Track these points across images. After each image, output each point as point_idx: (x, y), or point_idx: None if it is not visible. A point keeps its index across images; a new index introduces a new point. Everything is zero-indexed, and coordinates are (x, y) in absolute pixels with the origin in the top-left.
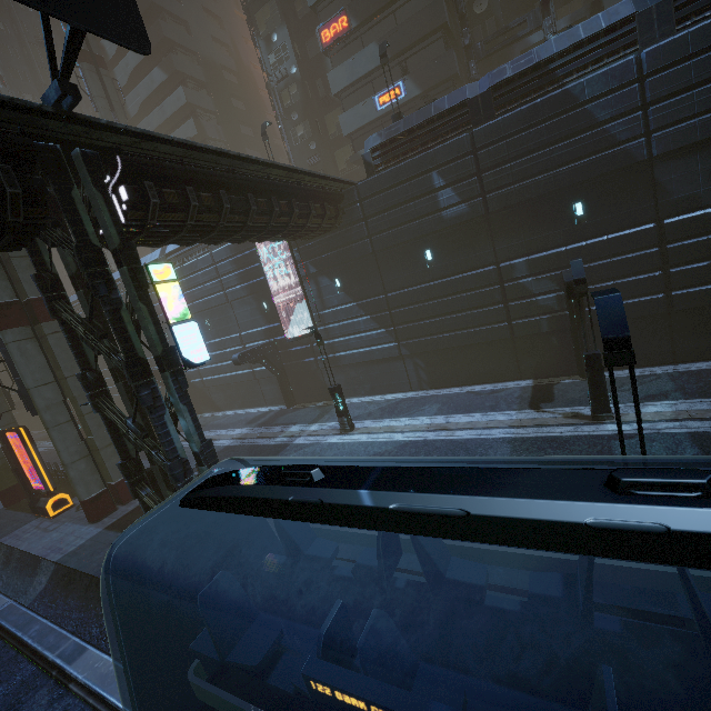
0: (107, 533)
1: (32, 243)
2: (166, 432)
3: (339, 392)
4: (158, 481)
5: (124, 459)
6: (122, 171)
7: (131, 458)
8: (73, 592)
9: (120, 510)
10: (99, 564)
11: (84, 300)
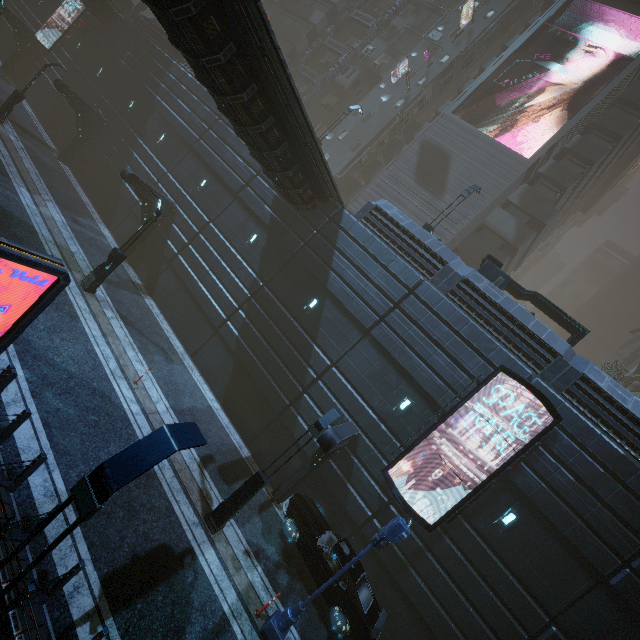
0: None
1: None
2: None
3: None
4: None
5: None
6: None
7: None
8: None
9: None
10: None
11: None
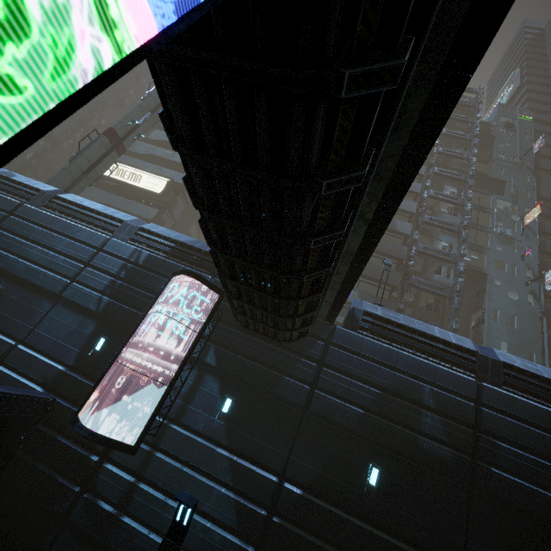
0: None
1: None
2: None
3: None
4: None
5: None
6: None
7: None
8: None
9: None
10: None
11: None
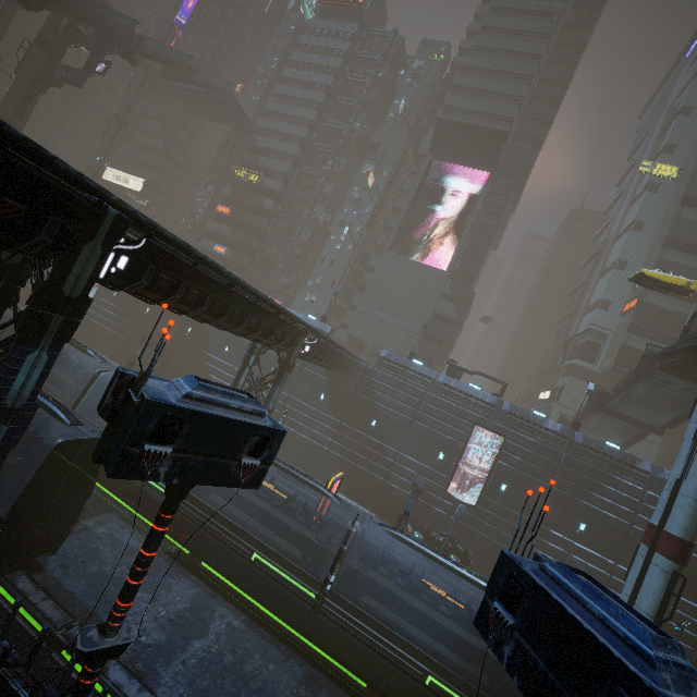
0: None
1: None
2: None
3: None
4: None
5: None
6: None
7: None
8: None
9: None
10: None
11: None
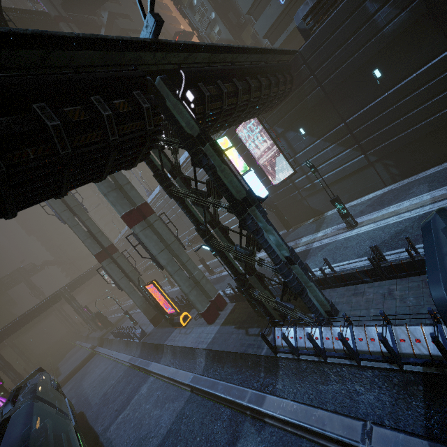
0: (224, 328)
1: (146, 157)
2: (268, 246)
3: (339, 201)
4: (256, 286)
5: (236, 275)
6: (185, 80)
7: (239, 273)
8: (226, 364)
9: (222, 314)
10: (234, 345)
11: (181, 183)
